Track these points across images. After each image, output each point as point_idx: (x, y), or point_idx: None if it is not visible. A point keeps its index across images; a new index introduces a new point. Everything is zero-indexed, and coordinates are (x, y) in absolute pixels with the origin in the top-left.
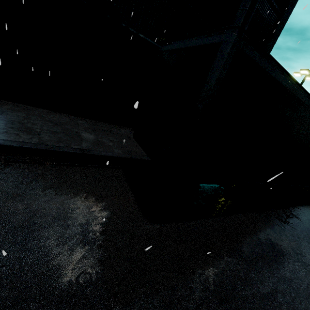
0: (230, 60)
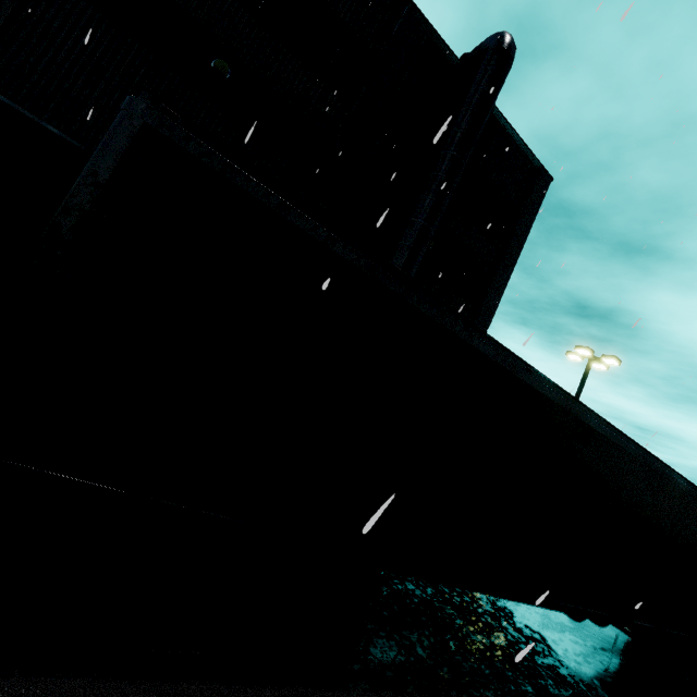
0: (126, 142)
